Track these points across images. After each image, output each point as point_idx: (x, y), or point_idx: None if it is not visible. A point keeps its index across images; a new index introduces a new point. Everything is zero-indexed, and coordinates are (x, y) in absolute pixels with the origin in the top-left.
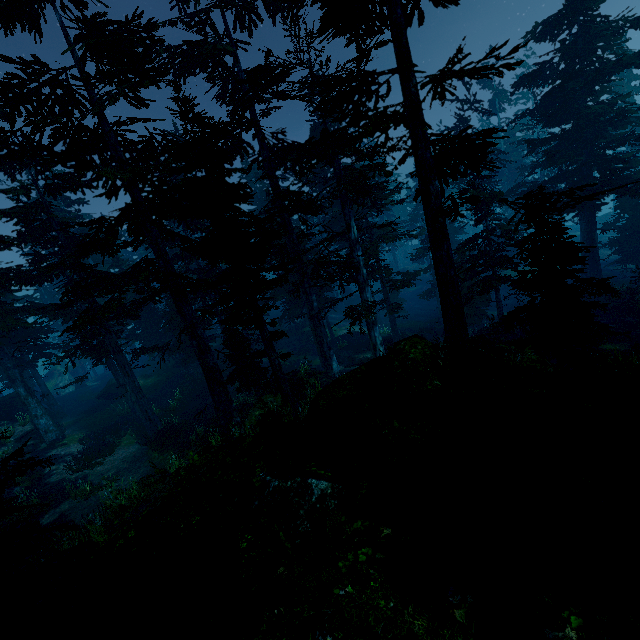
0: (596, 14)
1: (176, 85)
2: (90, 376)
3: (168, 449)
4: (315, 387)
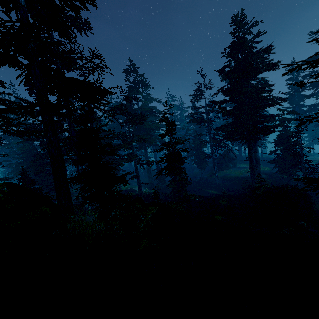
0: (245, 44)
1: None
2: None
3: None
4: None
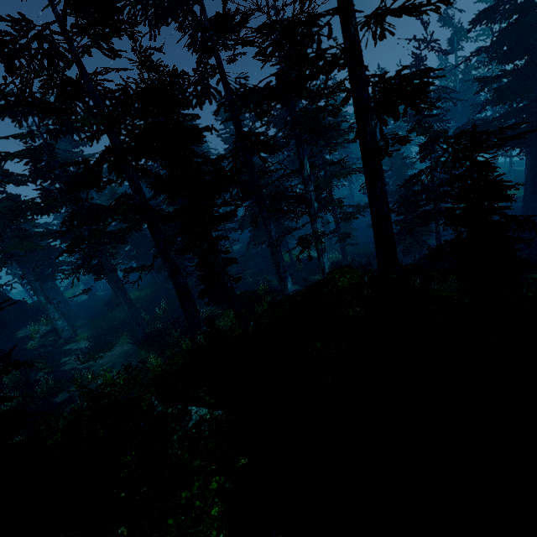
0: None
1: (133, 35)
2: (100, 287)
3: (152, 349)
4: (271, 303)
